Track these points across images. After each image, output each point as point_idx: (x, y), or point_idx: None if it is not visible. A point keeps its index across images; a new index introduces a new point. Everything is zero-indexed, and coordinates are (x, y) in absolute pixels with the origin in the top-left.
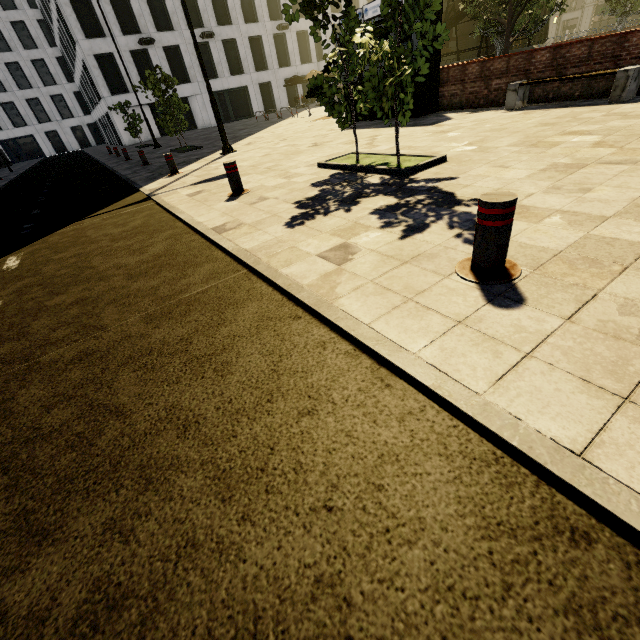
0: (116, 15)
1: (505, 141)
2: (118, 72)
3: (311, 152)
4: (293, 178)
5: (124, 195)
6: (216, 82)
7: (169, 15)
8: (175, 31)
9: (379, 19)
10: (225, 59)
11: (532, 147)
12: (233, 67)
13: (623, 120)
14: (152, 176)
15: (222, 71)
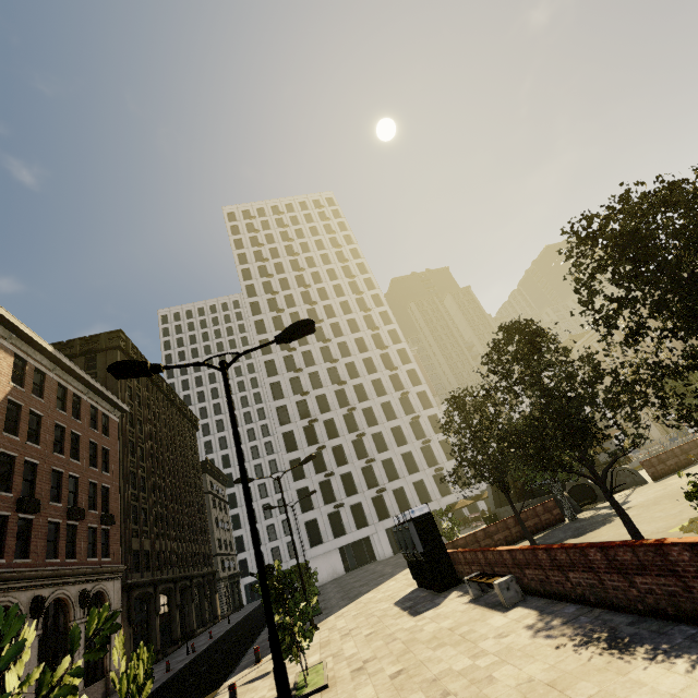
0: (323, 494)
1: (380, 664)
2: (318, 529)
3: (328, 647)
4: (270, 691)
5: (213, 689)
6: (389, 520)
7: (355, 485)
8: (359, 493)
9: (402, 525)
10: (395, 502)
11: (369, 679)
12: (402, 506)
13: (448, 647)
14: (249, 662)
15: (393, 511)
